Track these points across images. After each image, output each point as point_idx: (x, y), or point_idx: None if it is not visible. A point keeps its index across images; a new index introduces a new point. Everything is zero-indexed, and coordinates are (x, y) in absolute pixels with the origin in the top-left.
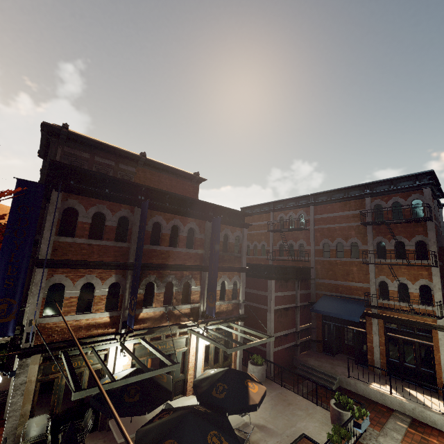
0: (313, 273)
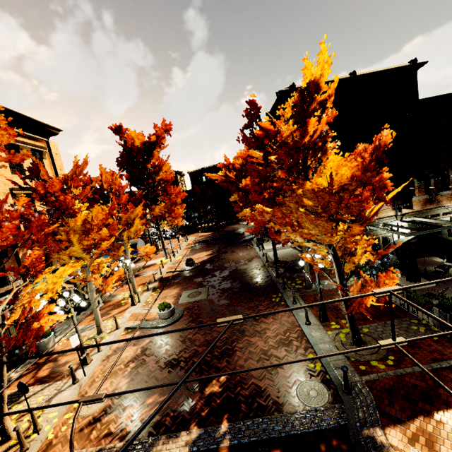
0: None
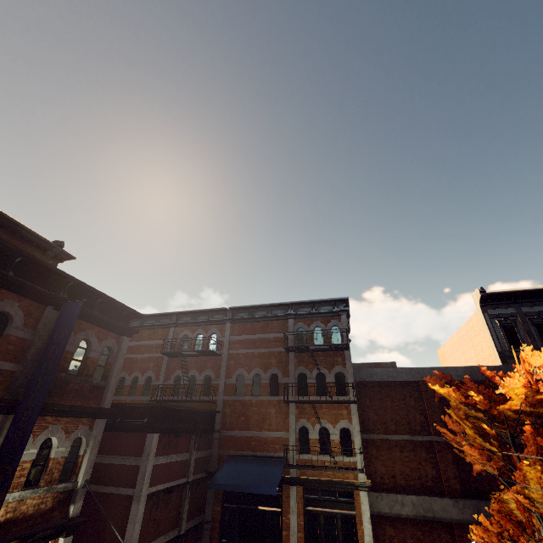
0: (219, 421)
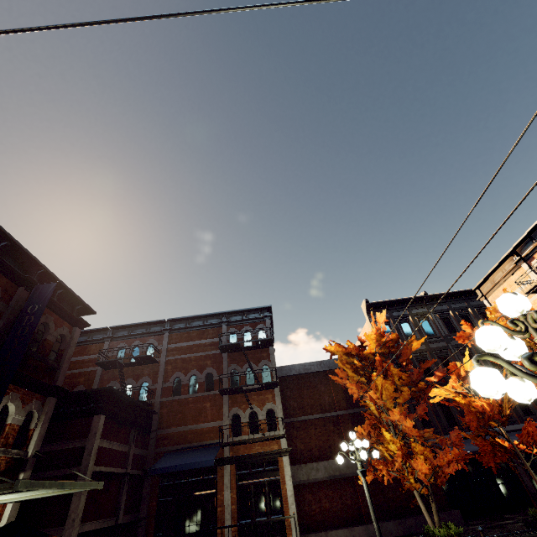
0: (157, 421)
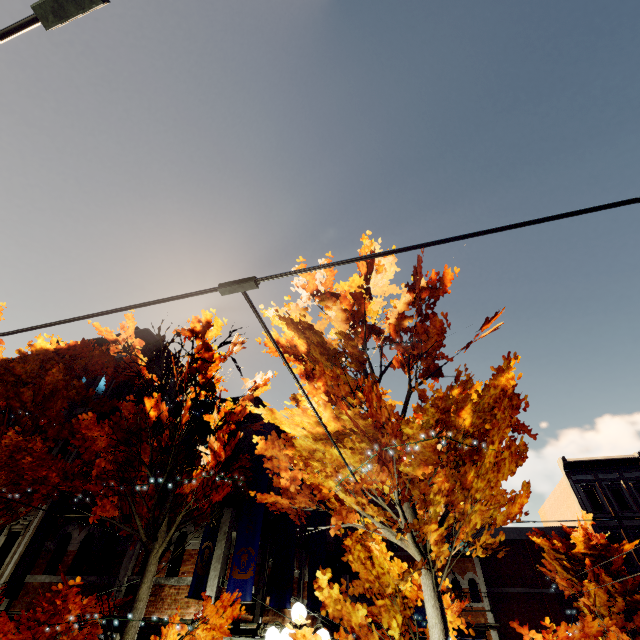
0: None
